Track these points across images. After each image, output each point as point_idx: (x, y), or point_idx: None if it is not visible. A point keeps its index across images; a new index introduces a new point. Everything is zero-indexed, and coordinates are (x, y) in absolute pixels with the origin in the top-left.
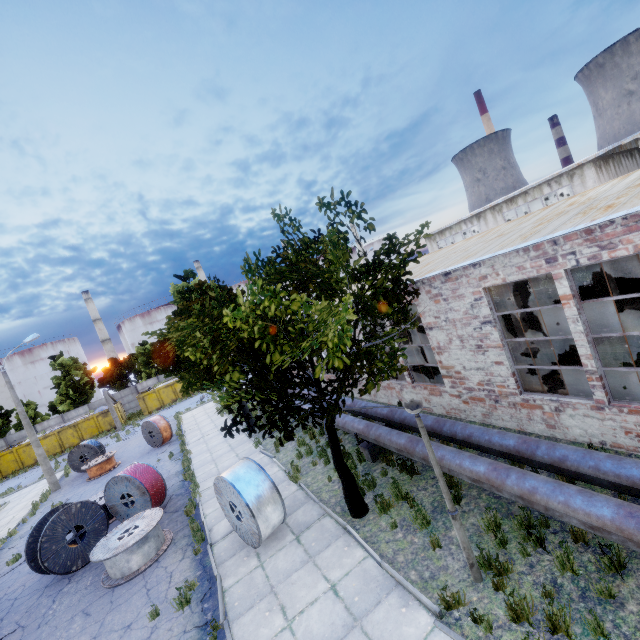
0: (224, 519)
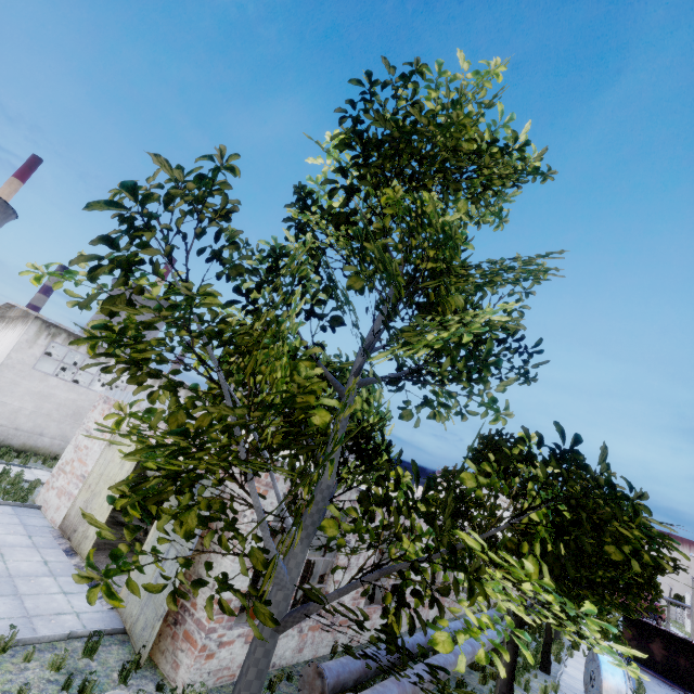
0: None
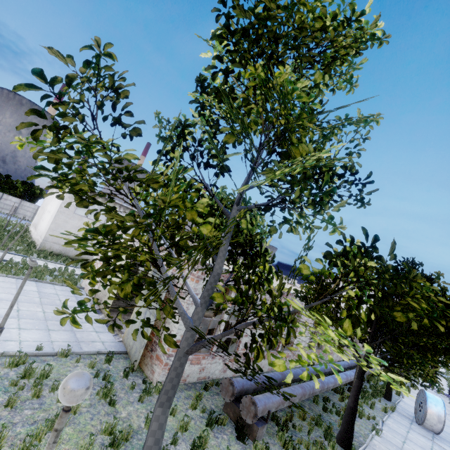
0: (444, 447)
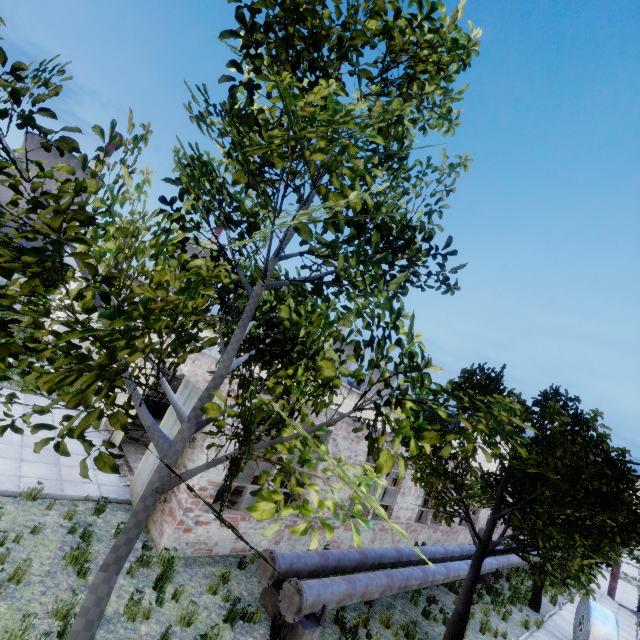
0: None
